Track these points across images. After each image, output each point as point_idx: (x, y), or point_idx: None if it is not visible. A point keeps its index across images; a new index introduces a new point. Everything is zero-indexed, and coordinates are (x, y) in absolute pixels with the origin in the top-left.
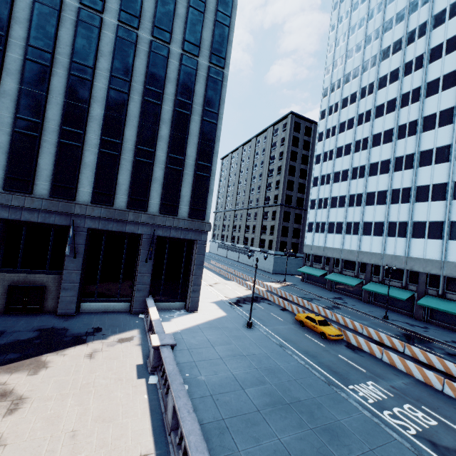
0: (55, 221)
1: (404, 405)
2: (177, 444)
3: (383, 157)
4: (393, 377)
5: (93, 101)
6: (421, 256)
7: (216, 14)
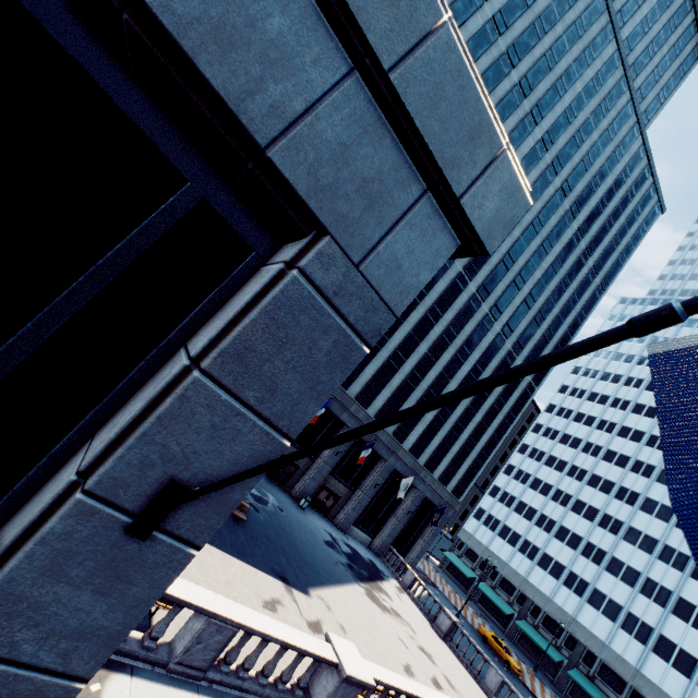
0: (383, 453)
1: None
2: None
3: (594, 502)
4: None
5: (455, 377)
6: (588, 626)
7: (555, 347)
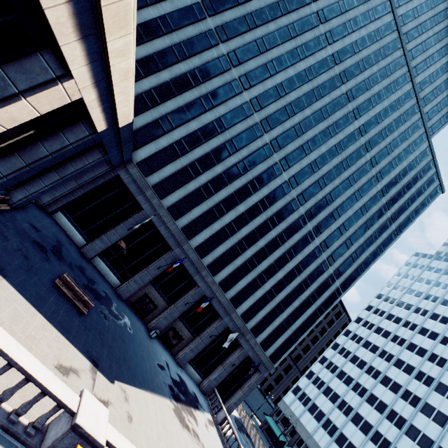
0: (220, 312)
1: None
2: None
3: (384, 398)
4: None
5: (282, 270)
6: None
7: (359, 266)
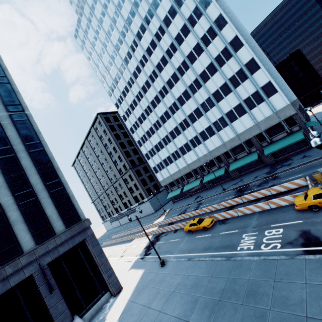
0: None
1: (265, 233)
2: None
3: (163, 110)
4: (250, 221)
5: None
6: (214, 147)
7: None
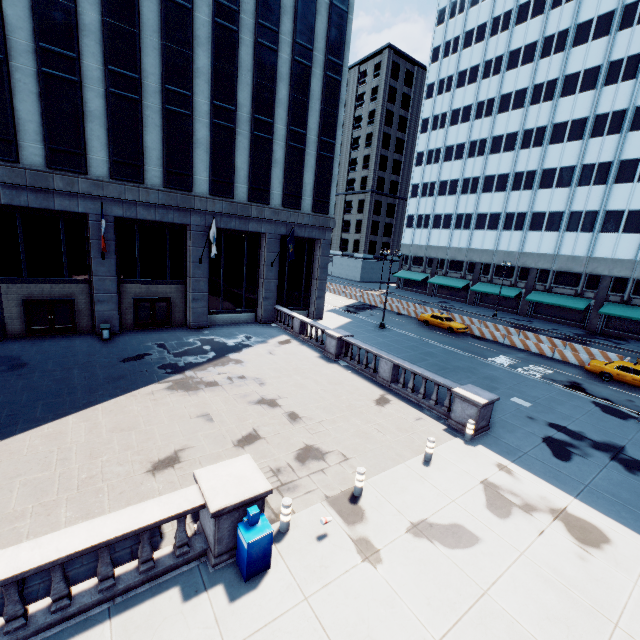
0: (174, 219)
1: (529, 365)
2: (401, 388)
3: (510, 128)
4: (516, 353)
5: (196, 44)
6: (535, 250)
7: None
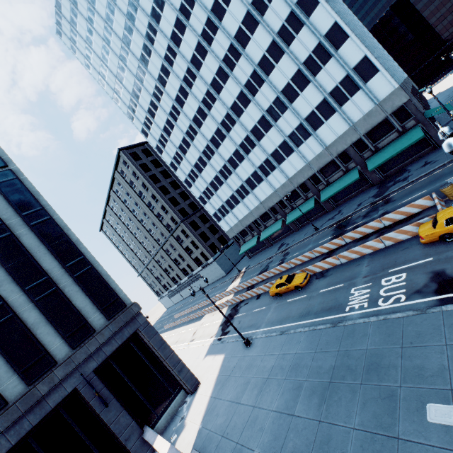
0: None
1: (382, 283)
2: None
3: (213, 129)
4: (359, 269)
5: None
6: (295, 171)
7: None
